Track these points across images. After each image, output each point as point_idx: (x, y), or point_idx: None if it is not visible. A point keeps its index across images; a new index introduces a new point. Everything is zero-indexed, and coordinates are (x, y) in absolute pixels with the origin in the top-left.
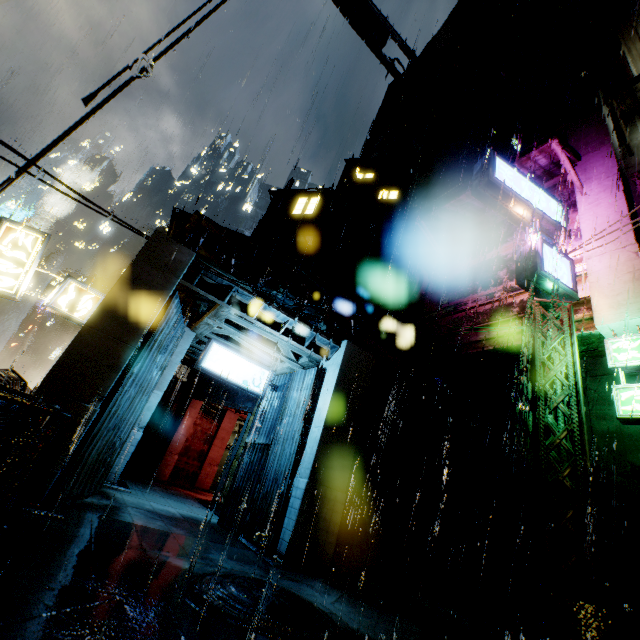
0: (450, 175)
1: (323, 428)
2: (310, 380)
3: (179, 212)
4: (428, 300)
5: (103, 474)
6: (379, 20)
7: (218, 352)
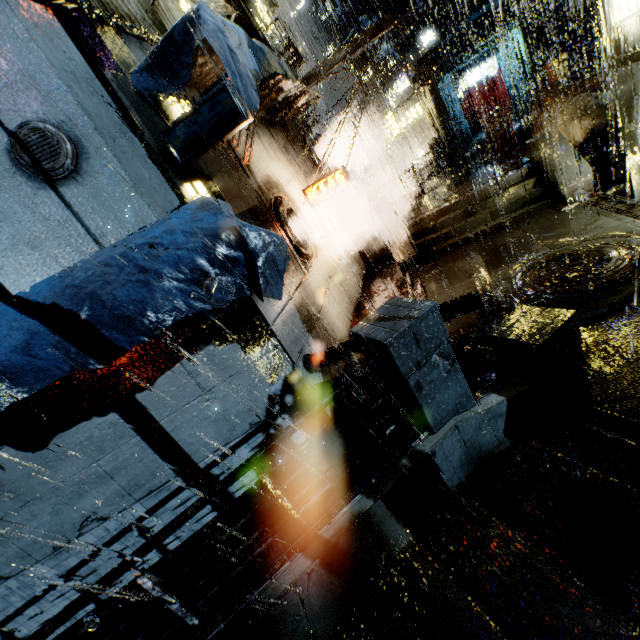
0: None
1: (528, 62)
2: (512, 48)
3: (420, 62)
4: None
5: (469, 137)
6: None
7: (469, 77)
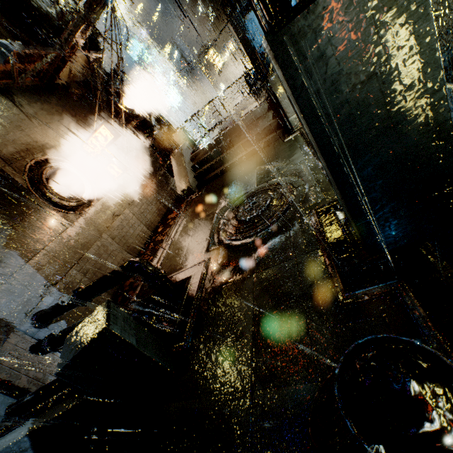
0: None
1: None
2: None
3: (221, 4)
4: None
5: None
6: None
7: None
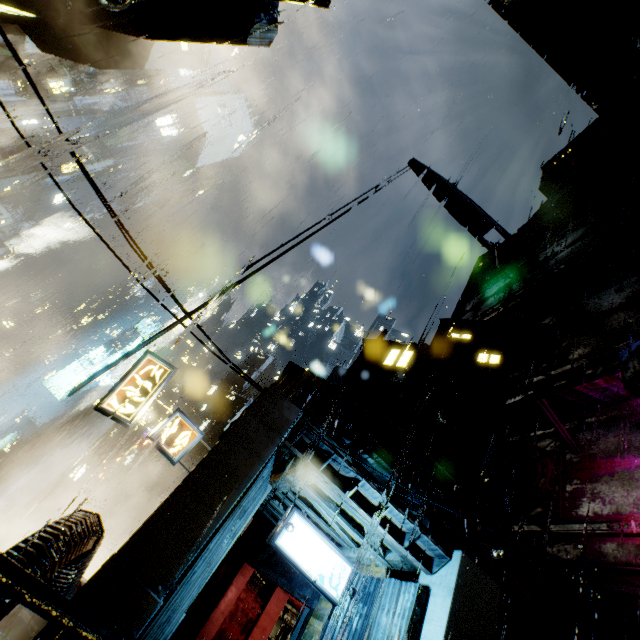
0: (565, 348)
1: None
2: (408, 602)
3: (293, 366)
4: (559, 501)
5: None
6: (482, 215)
7: (297, 526)
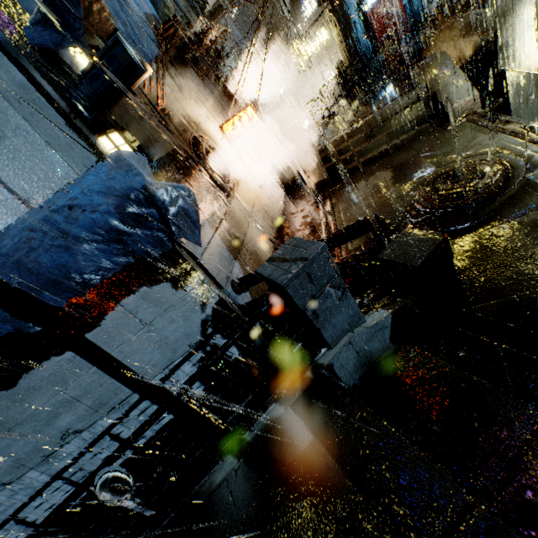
0: None
1: None
2: None
3: None
4: None
5: (372, 58)
6: None
7: None
